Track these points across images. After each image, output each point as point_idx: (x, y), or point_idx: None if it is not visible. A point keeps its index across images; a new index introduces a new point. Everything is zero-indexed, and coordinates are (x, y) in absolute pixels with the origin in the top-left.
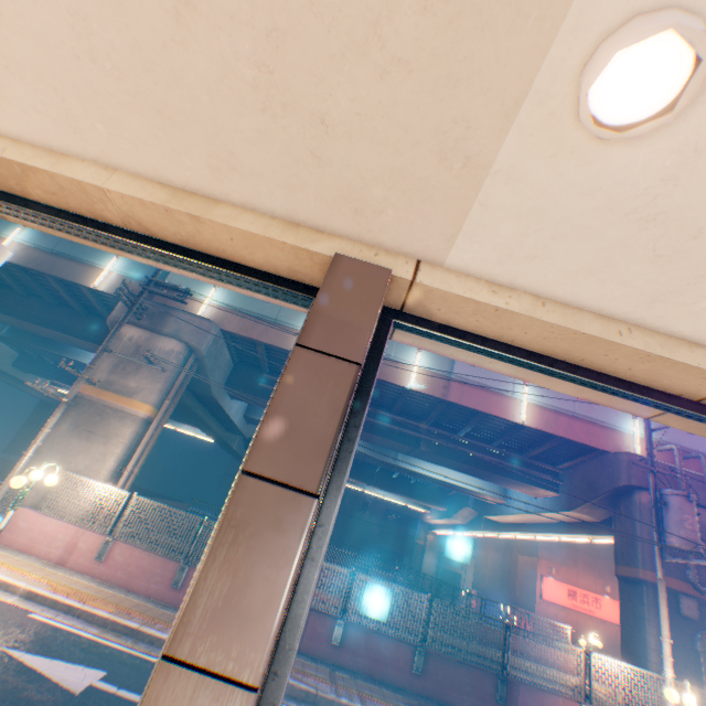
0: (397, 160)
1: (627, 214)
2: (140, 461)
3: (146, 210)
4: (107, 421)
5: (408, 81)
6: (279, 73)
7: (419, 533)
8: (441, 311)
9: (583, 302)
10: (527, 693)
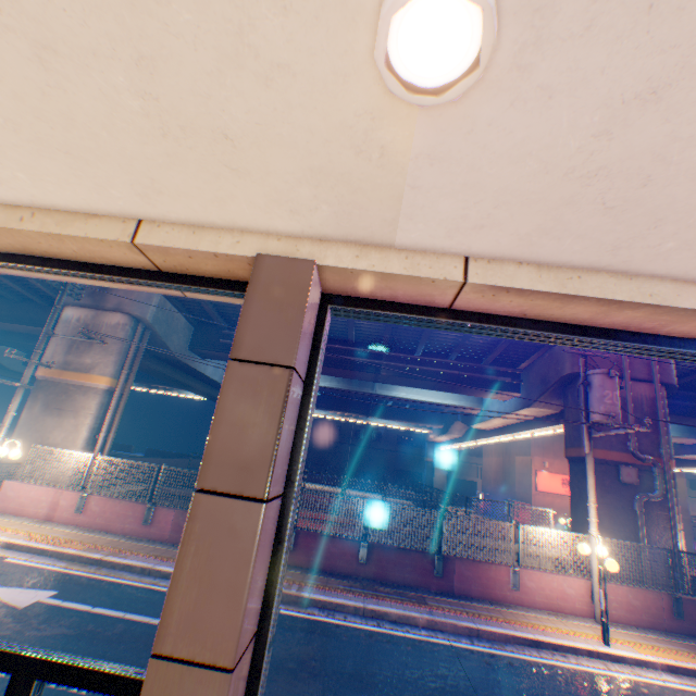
0: None
1: None
2: (114, 427)
3: None
4: (73, 398)
5: None
6: None
7: (427, 452)
8: None
9: None
10: (463, 565)
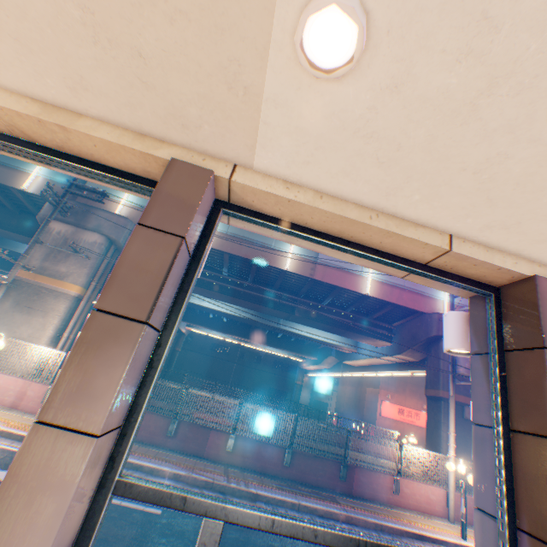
0: (200, 87)
1: (355, 133)
2: (75, 330)
3: (23, 120)
4: (44, 299)
5: (191, 27)
6: (99, 14)
7: (298, 376)
8: (255, 202)
9: (347, 196)
10: (360, 472)
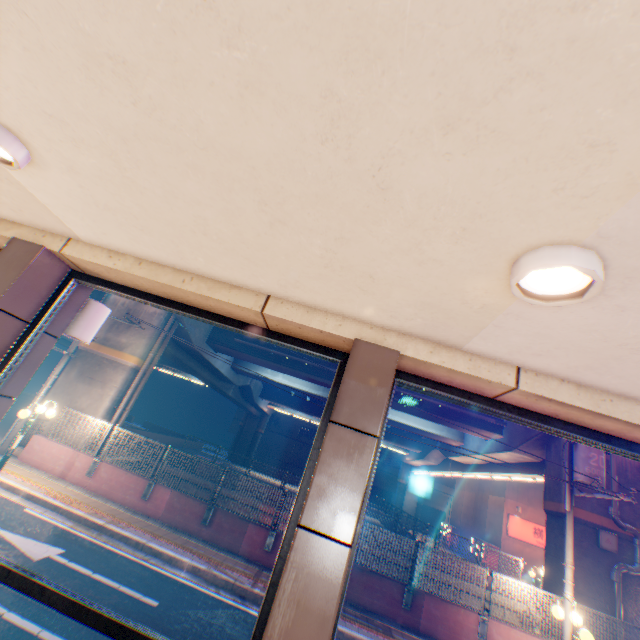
0: None
1: (98, 206)
2: (131, 402)
3: None
4: (104, 370)
5: None
6: None
7: (401, 473)
8: (97, 271)
9: (162, 261)
10: (432, 602)
